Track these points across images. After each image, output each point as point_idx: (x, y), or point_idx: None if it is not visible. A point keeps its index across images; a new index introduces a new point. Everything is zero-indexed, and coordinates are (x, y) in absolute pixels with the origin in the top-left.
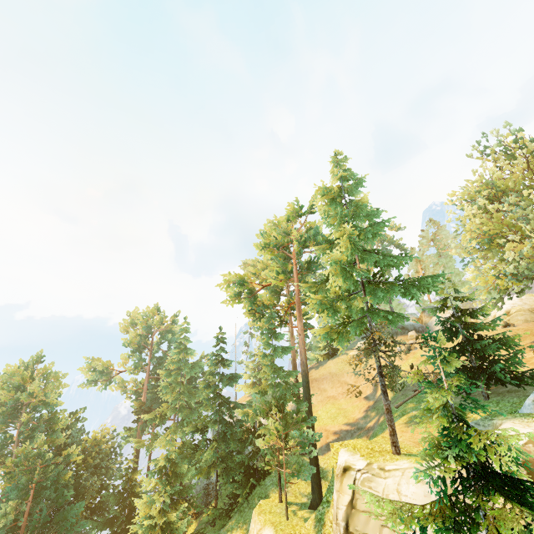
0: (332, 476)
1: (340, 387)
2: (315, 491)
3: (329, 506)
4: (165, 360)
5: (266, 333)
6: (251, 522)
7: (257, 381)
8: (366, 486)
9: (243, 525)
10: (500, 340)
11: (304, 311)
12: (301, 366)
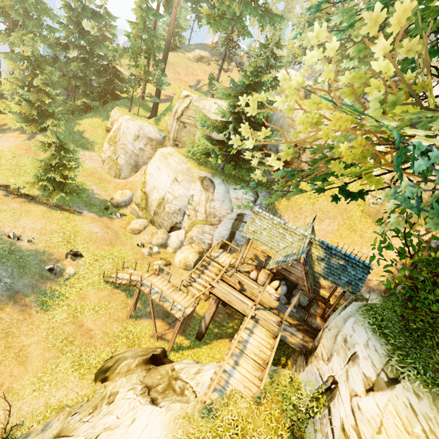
0: (170, 105)
1: (174, 74)
2: (154, 112)
3: (165, 116)
4: None
5: None
6: (113, 113)
7: (100, 36)
8: (197, 102)
9: (100, 117)
10: (276, 78)
11: None
12: (168, 36)
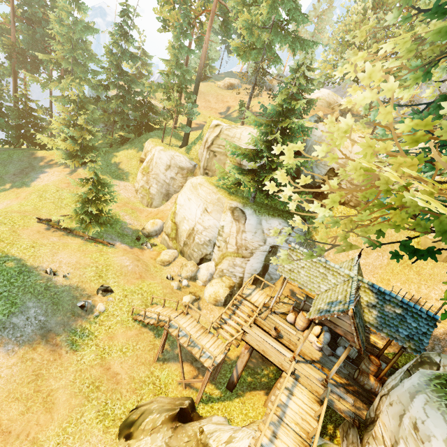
0: (200, 134)
1: (204, 103)
2: (185, 141)
3: (195, 145)
4: (35, 3)
5: (168, 29)
6: (147, 144)
7: (137, 73)
8: (227, 130)
9: (135, 148)
10: (309, 100)
11: (204, 25)
12: (199, 69)
